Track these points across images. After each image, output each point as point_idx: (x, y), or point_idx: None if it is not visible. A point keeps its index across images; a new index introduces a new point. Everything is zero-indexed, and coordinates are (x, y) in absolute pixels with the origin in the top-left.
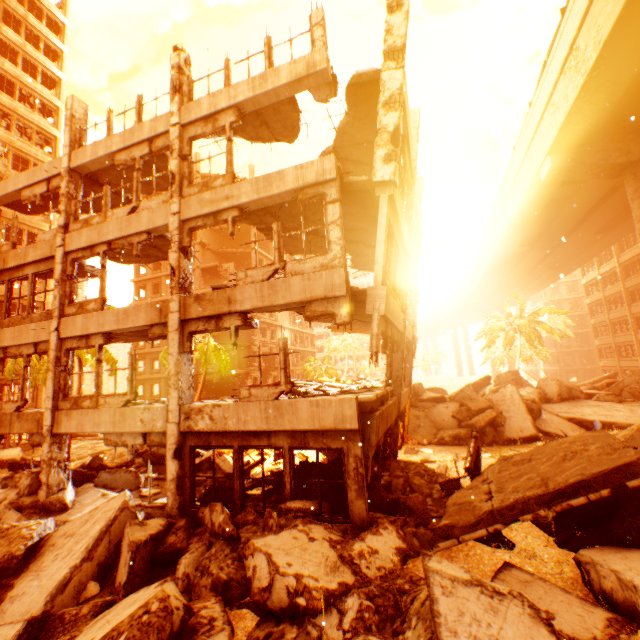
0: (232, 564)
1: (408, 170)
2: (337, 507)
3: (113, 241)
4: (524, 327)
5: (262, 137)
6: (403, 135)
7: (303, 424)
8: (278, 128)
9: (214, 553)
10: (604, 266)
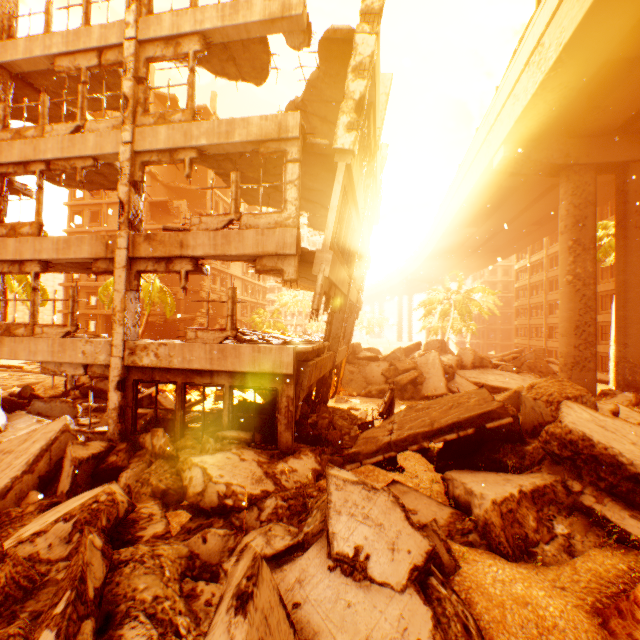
0: (171, 477)
1: (372, 138)
2: (268, 439)
3: (52, 161)
4: (459, 302)
5: (228, 73)
6: (371, 102)
7: (245, 367)
8: (246, 67)
9: (154, 469)
10: (535, 256)
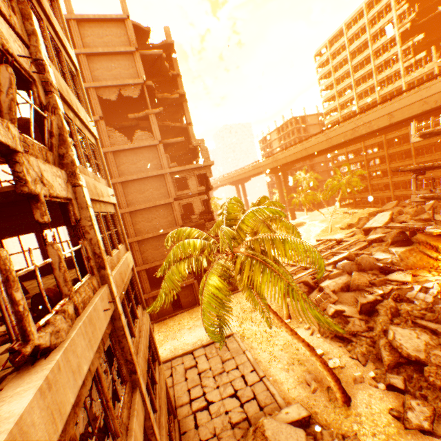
0: None
1: None
2: None
3: None
4: (356, 182)
5: None
6: None
7: None
8: None
9: None
10: (352, 147)
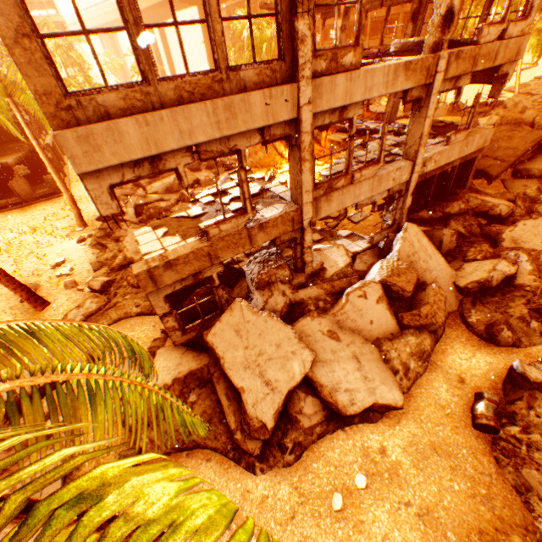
0: (473, 219)
1: None
2: None
3: None
4: None
5: None
6: None
7: (472, 150)
8: None
9: (465, 220)
10: None
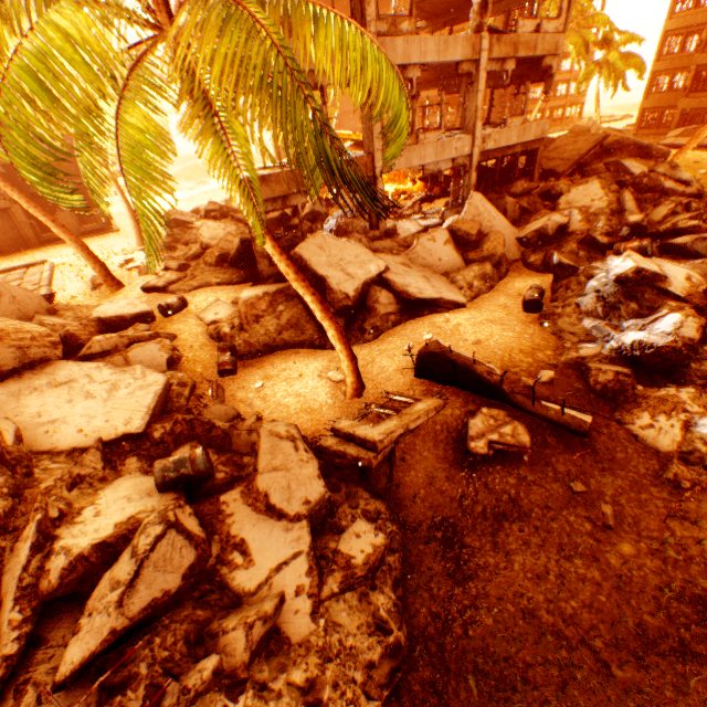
0: (538, 199)
1: None
2: None
3: None
4: None
5: None
6: None
7: (531, 138)
8: None
9: (529, 199)
10: None
